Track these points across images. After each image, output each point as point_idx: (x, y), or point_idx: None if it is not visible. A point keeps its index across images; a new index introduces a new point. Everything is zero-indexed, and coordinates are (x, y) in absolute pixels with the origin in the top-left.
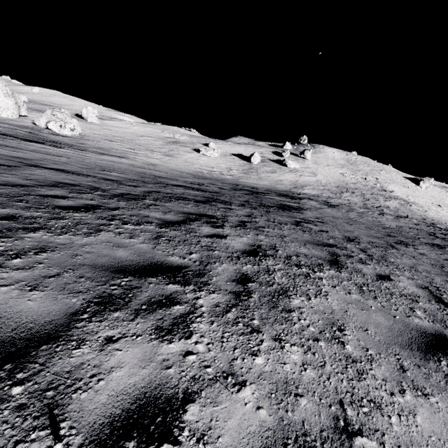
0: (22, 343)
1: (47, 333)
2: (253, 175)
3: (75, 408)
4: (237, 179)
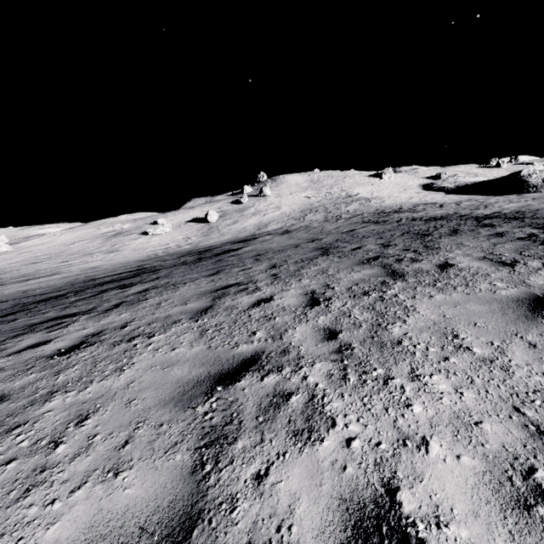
0: None
1: None
2: (214, 234)
3: (4, 352)
4: (197, 245)
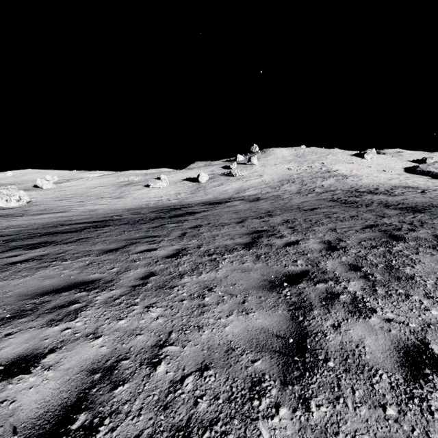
0: None
1: None
2: (200, 193)
3: None
4: (182, 201)
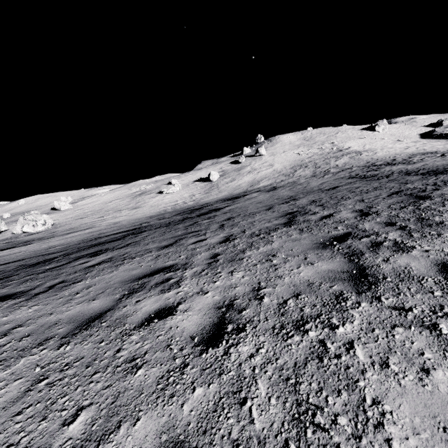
0: None
1: None
2: (214, 191)
3: None
4: (198, 202)
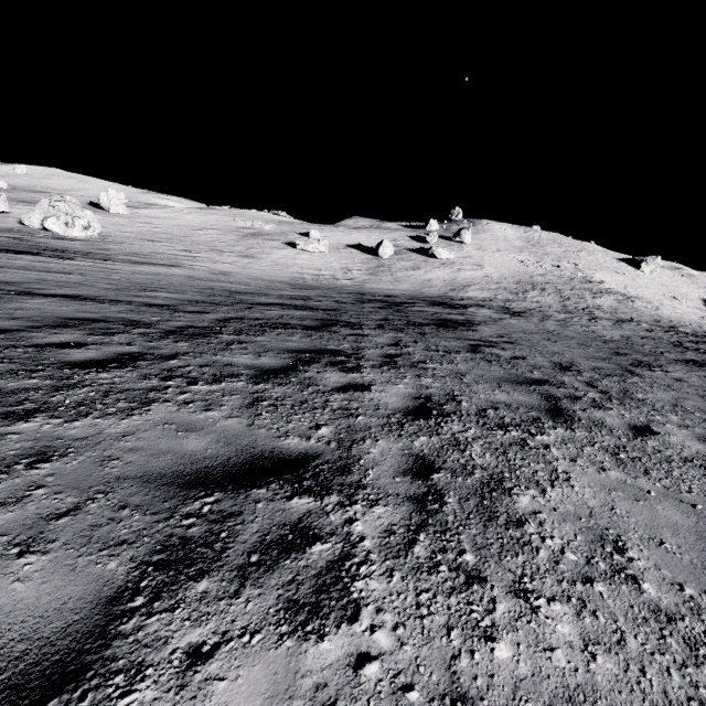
0: (2, 702)
1: (58, 663)
2: (385, 276)
3: None
4: (361, 285)
